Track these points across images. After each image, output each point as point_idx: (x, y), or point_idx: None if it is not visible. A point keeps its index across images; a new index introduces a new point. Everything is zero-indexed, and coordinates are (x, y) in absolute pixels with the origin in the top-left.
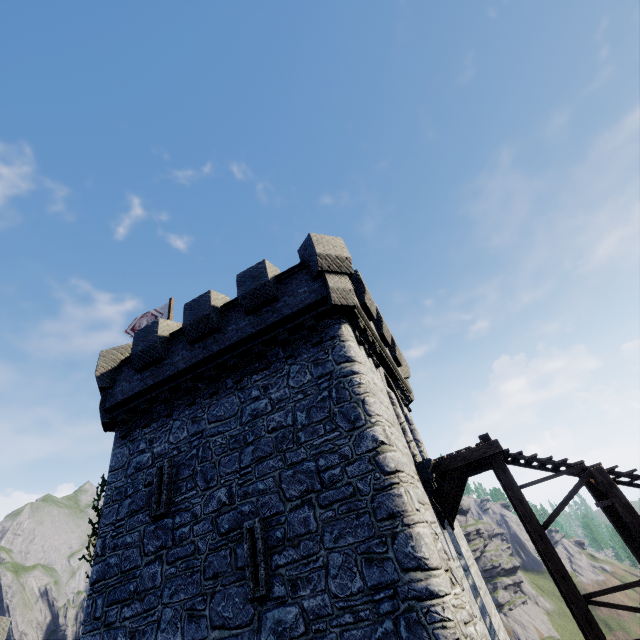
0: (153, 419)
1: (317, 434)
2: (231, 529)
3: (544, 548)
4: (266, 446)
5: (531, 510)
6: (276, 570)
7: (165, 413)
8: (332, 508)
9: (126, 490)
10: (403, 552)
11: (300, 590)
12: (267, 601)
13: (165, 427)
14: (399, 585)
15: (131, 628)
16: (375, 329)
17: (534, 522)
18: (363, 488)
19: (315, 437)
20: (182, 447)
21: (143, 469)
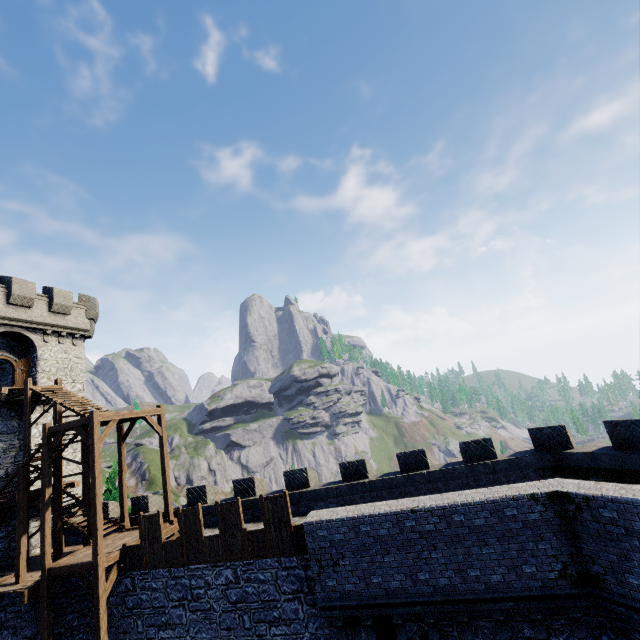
0: None
1: None
2: None
3: (25, 435)
4: None
5: (27, 418)
6: None
7: None
8: None
9: None
10: None
11: None
12: None
13: None
14: None
15: None
16: (6, 299)
17: (26, 424)
18: None
19: None
20: None
21: None
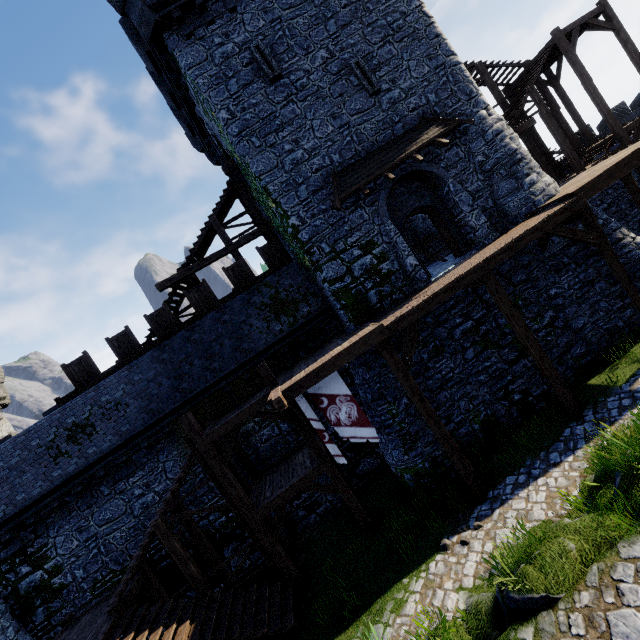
0: (214, 17)
1: (381, 3)
2: (340, 70)
3: None
4: (345, 17)
5: None
6: (380, 79)
7: (232, 6)
8: (404, 41)
9: (225, 74)
10: (445, 50)
11: (397, 82)
12: (380, 93)
13: (235, 21)
14: (446, 64)
15: (292, 139)
16: None
17: None
18: (419, 27)
19: (380, 5)
20: (266, 33)
21: (233, 56)
